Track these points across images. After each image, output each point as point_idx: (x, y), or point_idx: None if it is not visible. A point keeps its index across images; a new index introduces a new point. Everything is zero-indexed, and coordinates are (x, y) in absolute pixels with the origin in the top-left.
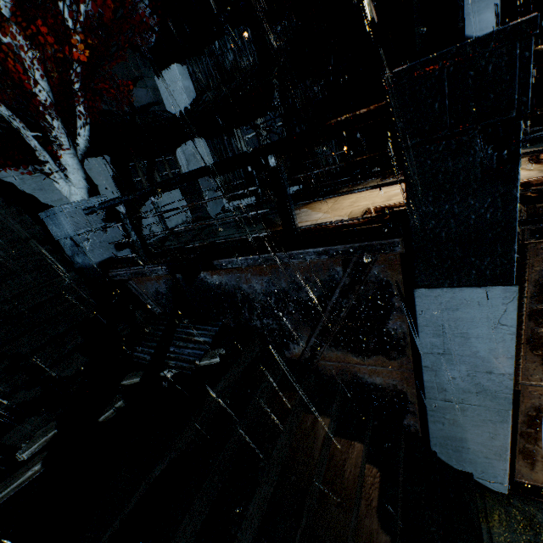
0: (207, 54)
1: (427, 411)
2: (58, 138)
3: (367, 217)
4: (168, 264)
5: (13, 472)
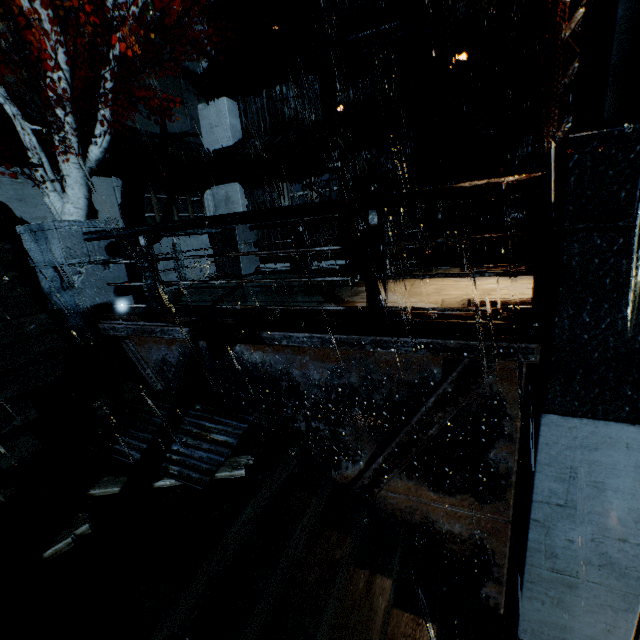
0: (265, 97)
1: (523, 581)
2: (65, 141)
3: (482, 310)
4: (191, 325)
5: None
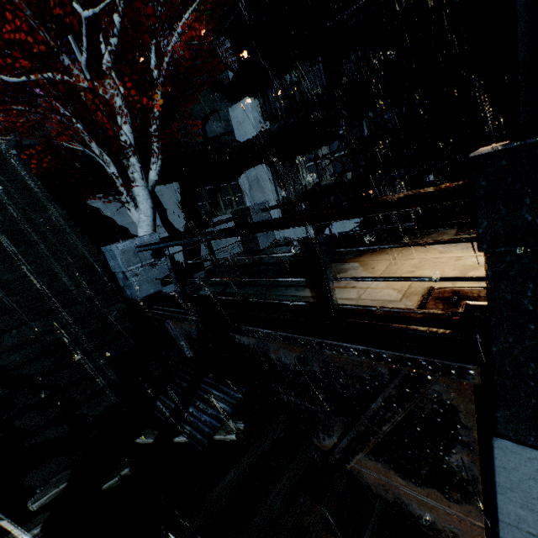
0: (278, 87)
1: None
2: (134, 173)
3: (428, 313)
4: (200, 314)
5: (19, 526)
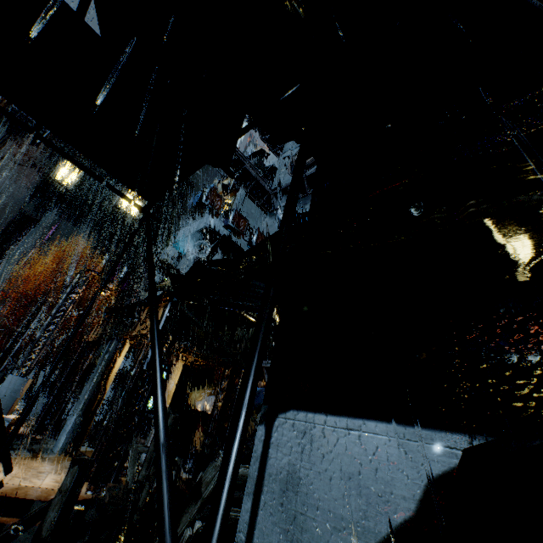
0: None
1: None
2: None
3: None
4: None
5: None
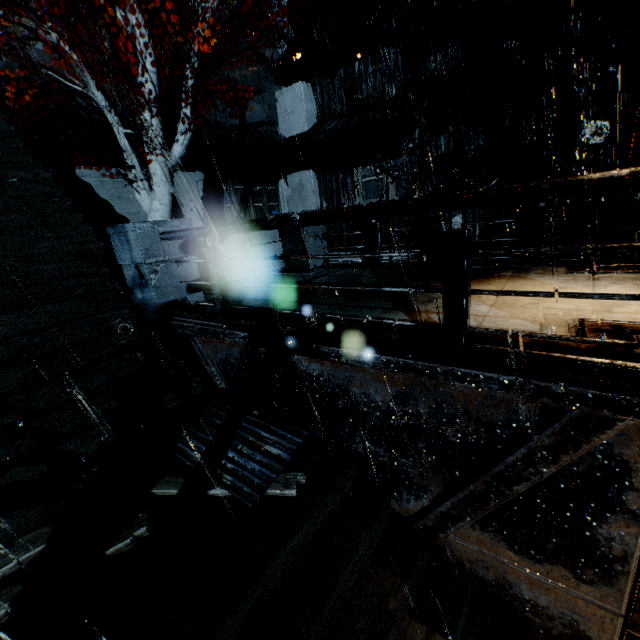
0: (342, 76)
1: None
2: (153, 142)
3: (605, 343)
4: (251, 329)
5: None
